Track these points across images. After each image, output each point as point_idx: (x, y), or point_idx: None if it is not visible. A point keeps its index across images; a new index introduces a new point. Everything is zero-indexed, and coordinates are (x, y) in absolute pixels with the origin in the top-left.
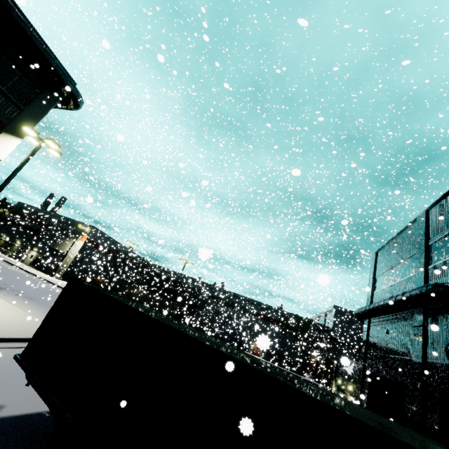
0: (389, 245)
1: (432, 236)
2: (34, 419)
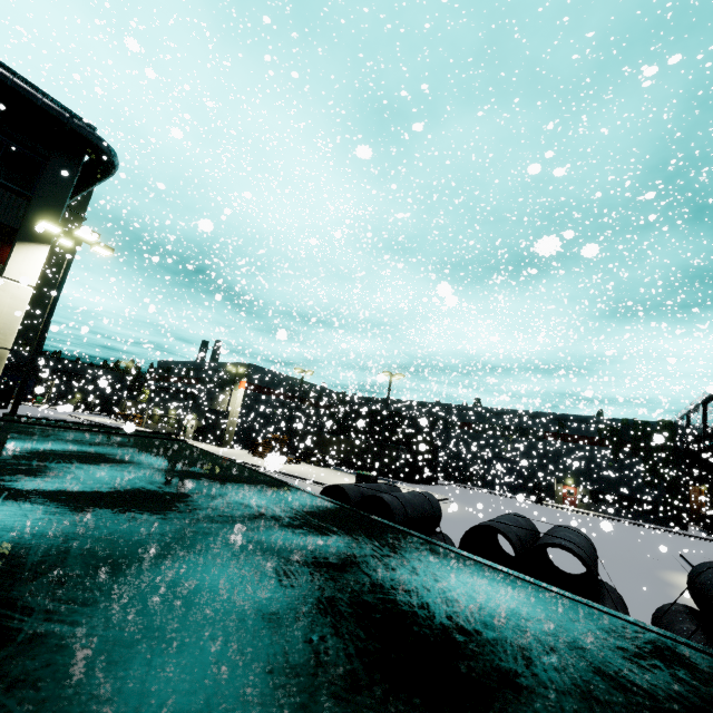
0: None
1: None
2: None
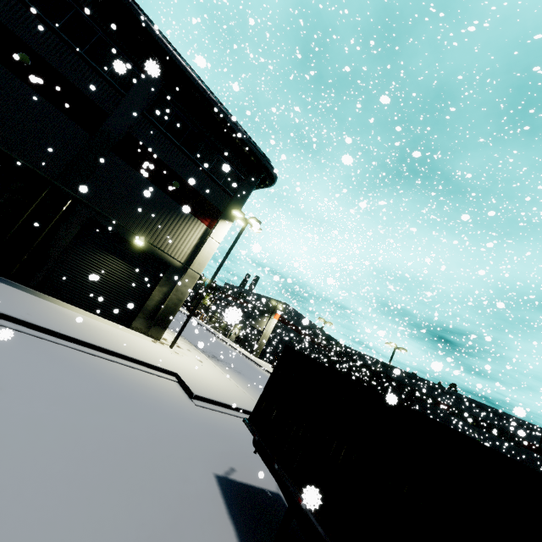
0: None
1: None
2: (259, 493)
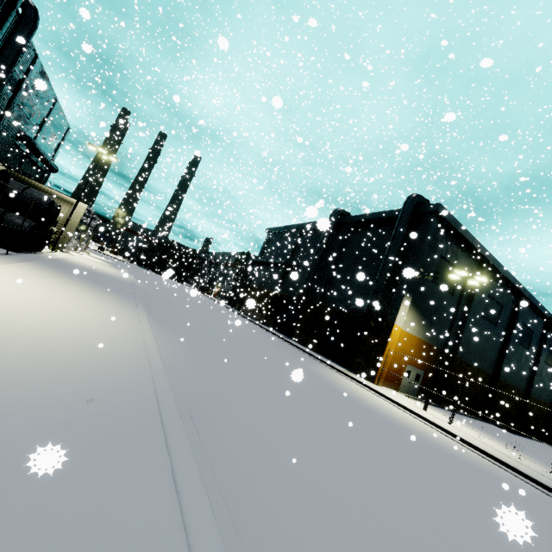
0: None
1: None
2: None
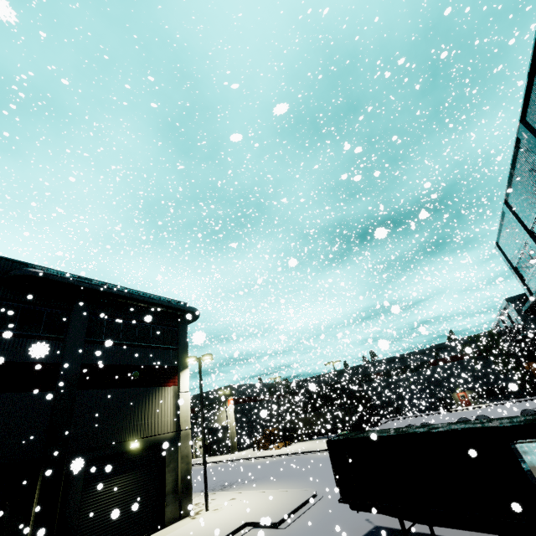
0: (502, 235)
1: (526, 223)
2: (371, 534)
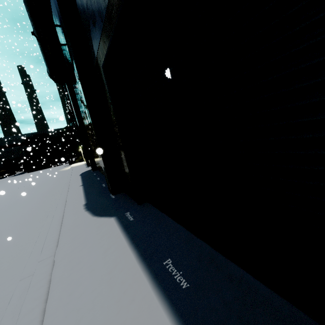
0: None
1: None
2: None
